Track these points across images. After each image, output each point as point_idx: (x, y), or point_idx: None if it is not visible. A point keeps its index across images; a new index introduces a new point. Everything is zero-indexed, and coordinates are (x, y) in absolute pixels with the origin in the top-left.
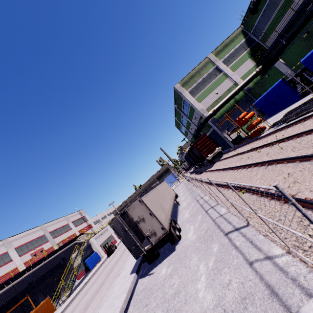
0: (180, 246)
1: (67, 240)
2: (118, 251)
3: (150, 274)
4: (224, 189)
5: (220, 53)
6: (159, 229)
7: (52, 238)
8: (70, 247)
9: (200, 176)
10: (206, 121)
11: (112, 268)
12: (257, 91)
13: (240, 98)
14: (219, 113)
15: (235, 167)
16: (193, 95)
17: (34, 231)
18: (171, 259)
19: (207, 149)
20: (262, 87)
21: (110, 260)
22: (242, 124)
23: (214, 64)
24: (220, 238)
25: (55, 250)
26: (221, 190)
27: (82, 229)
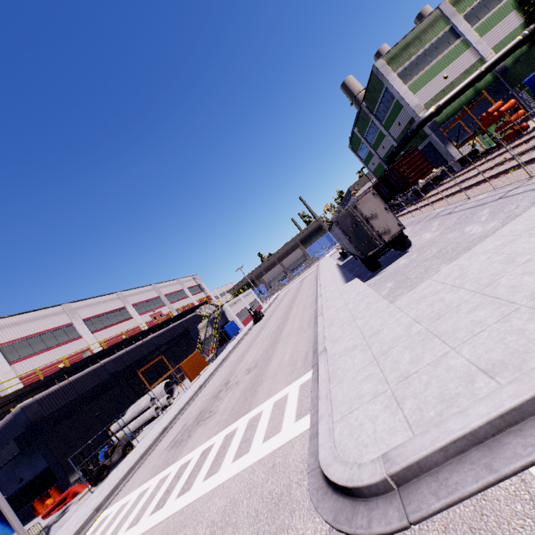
0: (415, 246)
1: (191, 306)
2: (273, 313)
3: (380, 273)
4: (475, 187)
5: (463, 0)
6: (395, 226)
7: (168, 302)
8: (191, 318)
9: (402, 213)
10: (422, 126)
11: (287, 314)
12: (518, 73)
13: (484, 86)
14: (445, 113)
15: (485, 171)
16: (404, 81)
17: (147, 290)
18: (409, 254)
19: (416, 172)
20: (529, 65)
21: (265, 321)
22: (490, 124)
23: (449, 22)
24: (489, 205)
25: (180, 314)
26: (468, 191)
27: (200, 299)
